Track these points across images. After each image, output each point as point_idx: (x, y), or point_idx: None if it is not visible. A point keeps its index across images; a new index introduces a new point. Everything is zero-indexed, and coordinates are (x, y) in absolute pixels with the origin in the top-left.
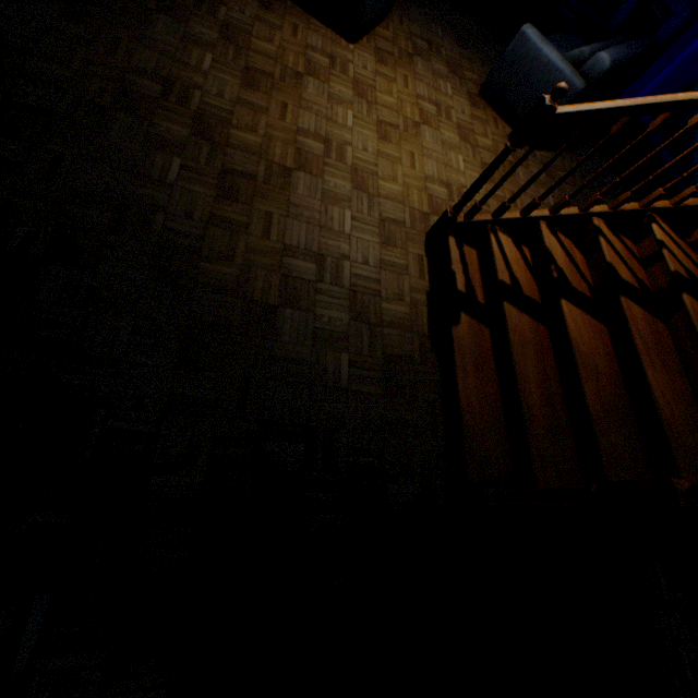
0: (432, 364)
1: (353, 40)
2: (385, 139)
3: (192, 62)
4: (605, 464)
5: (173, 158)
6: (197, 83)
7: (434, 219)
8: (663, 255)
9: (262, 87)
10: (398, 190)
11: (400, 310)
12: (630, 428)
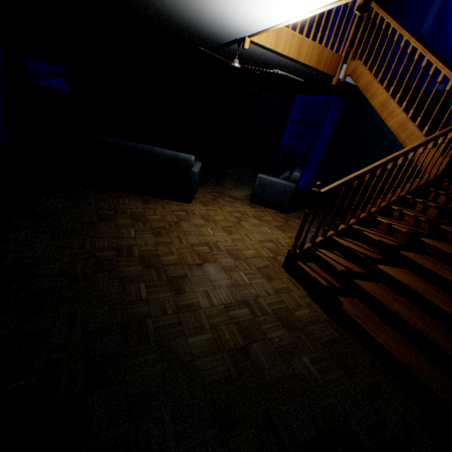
0: (347, 336)
1: (190, 202)
2: (230, 233)
3: (125, 235)
4: None
5: (139, 284)
6: (133, 243)
7: (279, 258)
8: (394, 227)
9: (163, 233)
10: (253, 252)
11: (305, 312)
12: None
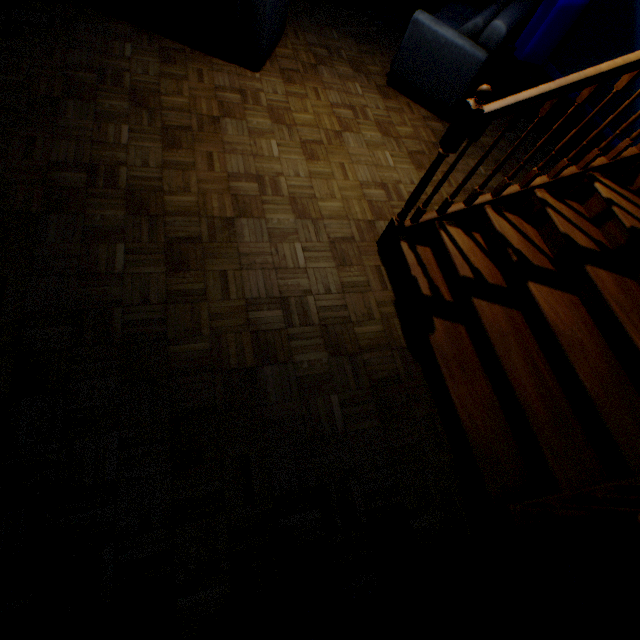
0: (418, 376)
1: (258, 68)
2: (313, 157)
3: (110, 139)
4: (621, 447)
5: (116, 245)
6: (120, 159)
7: (380, 224)
8: (614, 213)
9: (183, 143)
10: (339, 206)
11: (374, 329)
12: (632, 397)
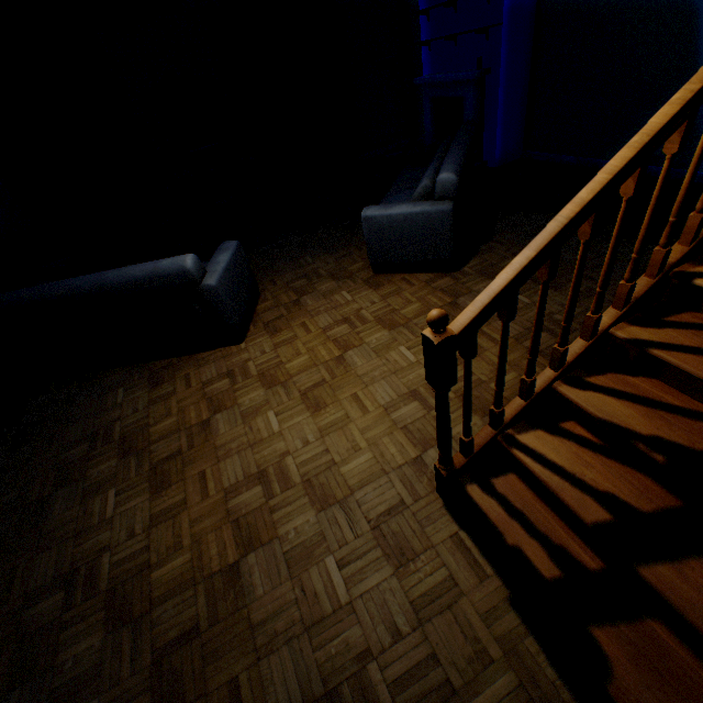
0: None
1: (242, 338)
2: (318, 406)
3: (95, 519)
4: None
5: None
6: (104, 542)
7: (430, 455)
8: None
9: (173, 476)
10: (367, 458)
11: (500, 690)
12: None
